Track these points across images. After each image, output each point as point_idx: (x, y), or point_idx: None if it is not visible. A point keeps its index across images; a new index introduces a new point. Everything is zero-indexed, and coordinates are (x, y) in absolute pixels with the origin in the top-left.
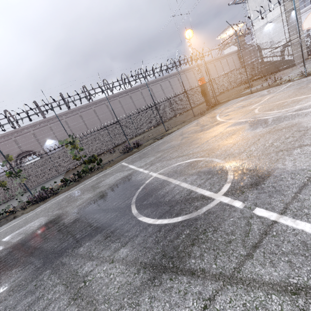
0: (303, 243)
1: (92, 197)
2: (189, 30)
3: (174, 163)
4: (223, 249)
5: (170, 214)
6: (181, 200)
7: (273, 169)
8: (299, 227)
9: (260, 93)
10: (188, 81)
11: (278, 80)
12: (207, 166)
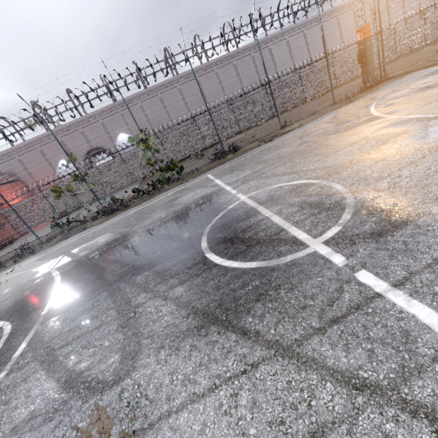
0: (405, 332)
1: (163, 217)
2: None
3: (274, 184)
4: (292, 314)
5: (244, 256)
6: (264, 240)
7: (420, 214)
8: (410, 310)
9: None
10: (340, 32)
11: None
12: (318, 195)
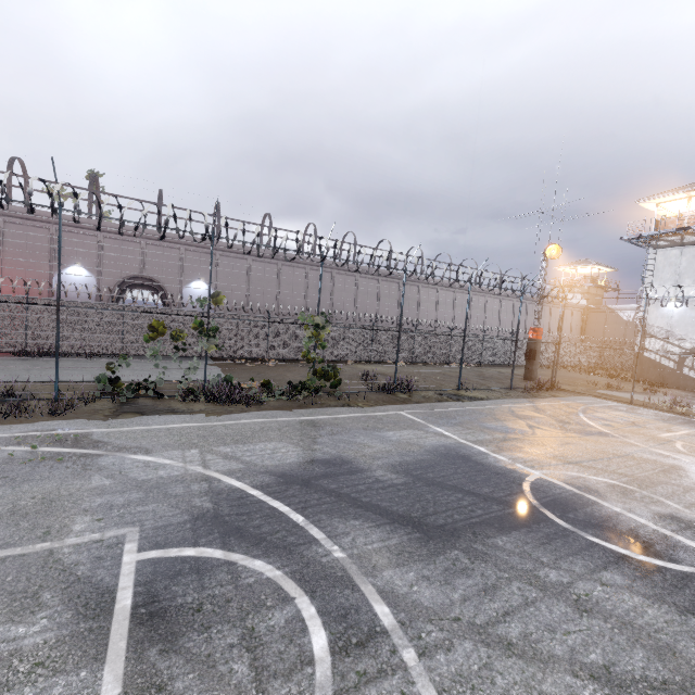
0: None
1: (399, 453)
2: (556, 246)
3: (566, 469)
4: None
5: (656, 554)
6: (657, 541)
7: None
8: None
9: (655, 413)
10: (485, 312)
11: (687, 407)
12: (659, 506)
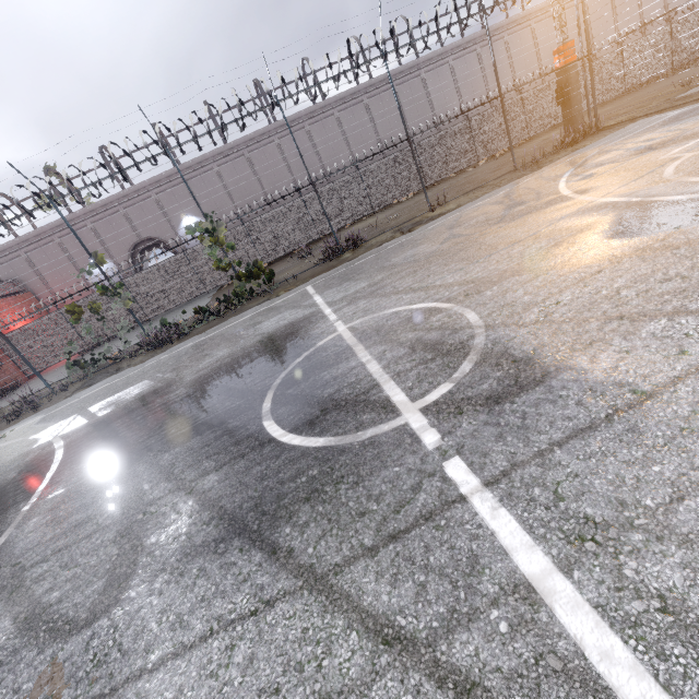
0: (473, 559)
1: (226, 356)
2: None
3: (390, 307)
4: (344, 525)
5: (313, 427)
6: (347, 402)
7: (560, 369)
8: (492, 524)
9: None
10: (536, 51)
11: None
12: (441, 330)
